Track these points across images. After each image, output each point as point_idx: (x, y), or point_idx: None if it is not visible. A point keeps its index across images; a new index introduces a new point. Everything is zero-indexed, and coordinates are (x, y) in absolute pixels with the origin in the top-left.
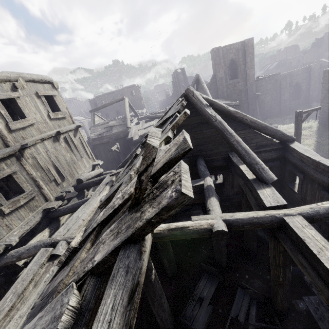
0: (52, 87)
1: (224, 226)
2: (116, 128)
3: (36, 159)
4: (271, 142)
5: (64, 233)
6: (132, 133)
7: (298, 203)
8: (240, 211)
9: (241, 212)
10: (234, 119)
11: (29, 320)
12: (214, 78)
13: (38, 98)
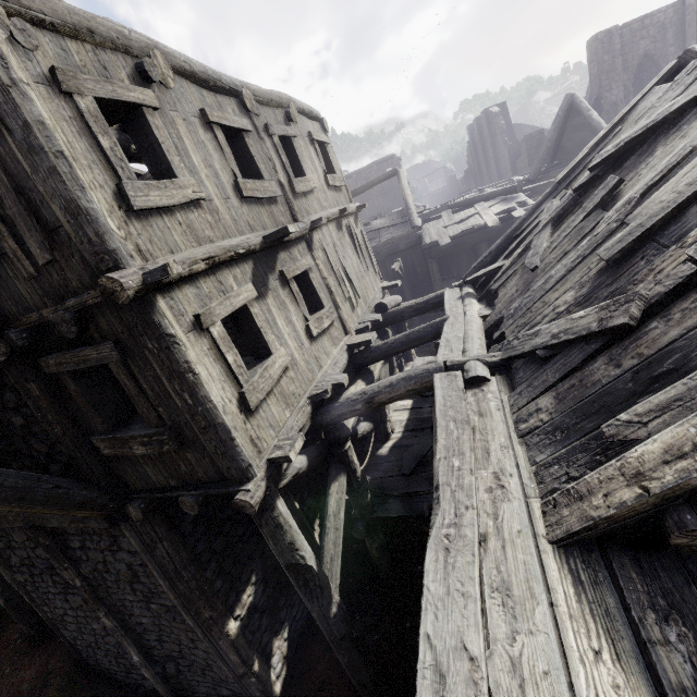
0: (321, 129)
1: None
2: (389, 232)
3: (325, 253)
4: None
5: (460, 354)
6: (431, 234)
7: None
8: None
9: None
10: None
11: (583, 423)
12: (594, 107)
13: (311, 145)
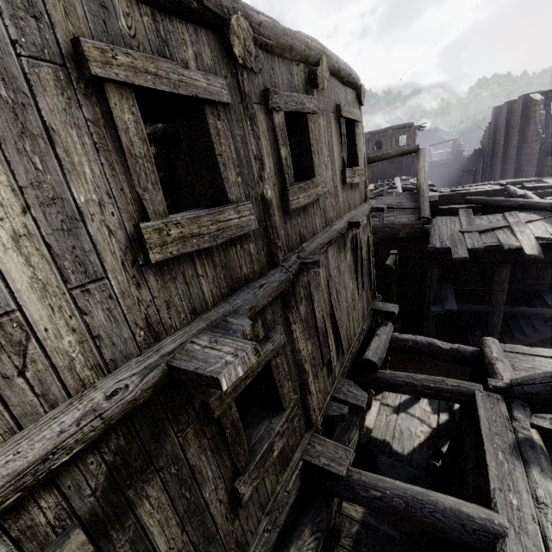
0: (354, 100)
1: None
2: (392, 215)
3: (311, 301)
4: None
5: None
6: (443, 236)
7: None
8: None
9: None
10: None
11: None
12: None
13: (335, 123)
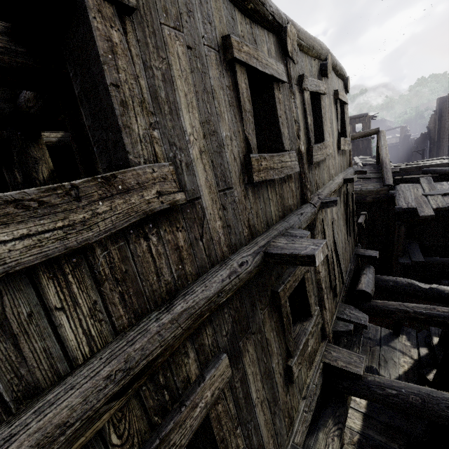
0: (342, 88)
1: None
2: (359, 184)
3: (323, 235)
4: None
5: None
6: (408, 199)
7: None
8: None
9: None
10: None
11: None
12: None
13: (333, 104)
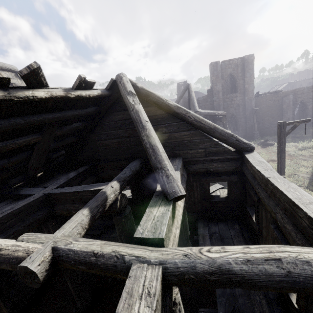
0: (15, 76)
1: (42, 260)
2: None
3: None
4: (223, 149)
5: None
6: None
7: (257, 236)
8: (194, 234)
9: (195, 235)
10: (175, 115)
11: None
12: (210, 91)
13: None
